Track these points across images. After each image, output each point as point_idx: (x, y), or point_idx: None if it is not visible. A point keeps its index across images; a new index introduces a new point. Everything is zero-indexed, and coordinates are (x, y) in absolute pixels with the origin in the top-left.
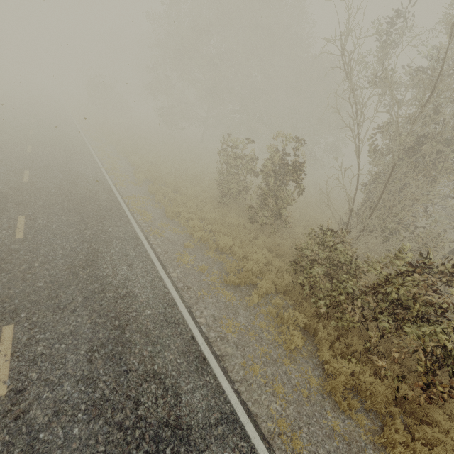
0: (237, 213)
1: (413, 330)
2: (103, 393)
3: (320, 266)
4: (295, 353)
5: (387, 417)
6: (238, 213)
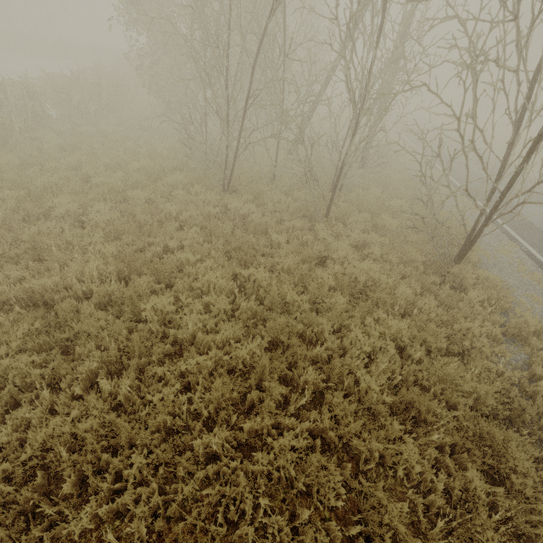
0: None
1: None
2: None
3: None
4: None
5: None
6: None
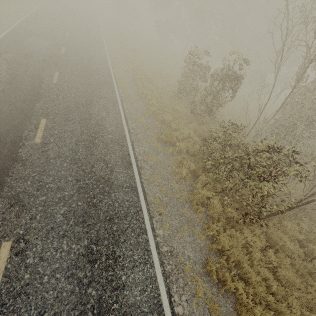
0: (185, 106)
1: (249, 182)
2: (79, 157)
3: (219, 145)
4: (181, 181)
5: (215, 219)
6: (186, 106)
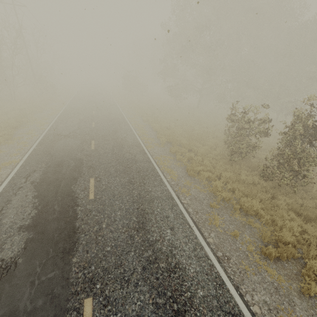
0: (245, 169)
1: None
2: None
3: None
4: None
5: None
6: (247, 169)
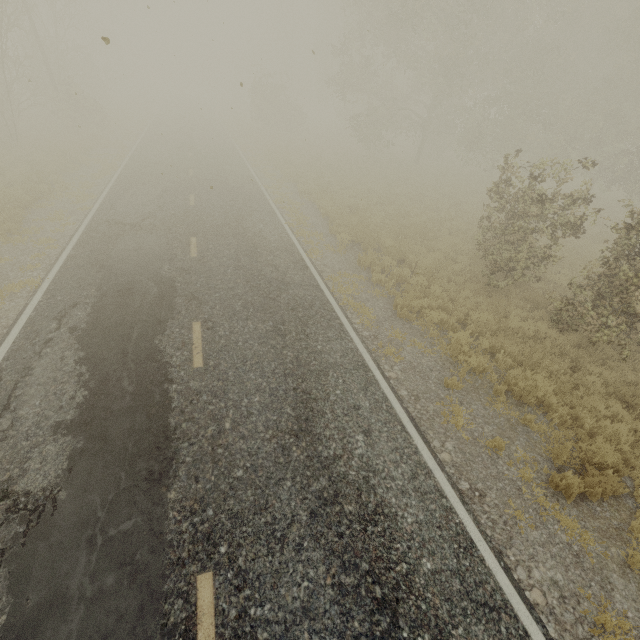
0: (518, 304)
1: None
2: None
3: None
4: None
5: None
6: (521, 306)
